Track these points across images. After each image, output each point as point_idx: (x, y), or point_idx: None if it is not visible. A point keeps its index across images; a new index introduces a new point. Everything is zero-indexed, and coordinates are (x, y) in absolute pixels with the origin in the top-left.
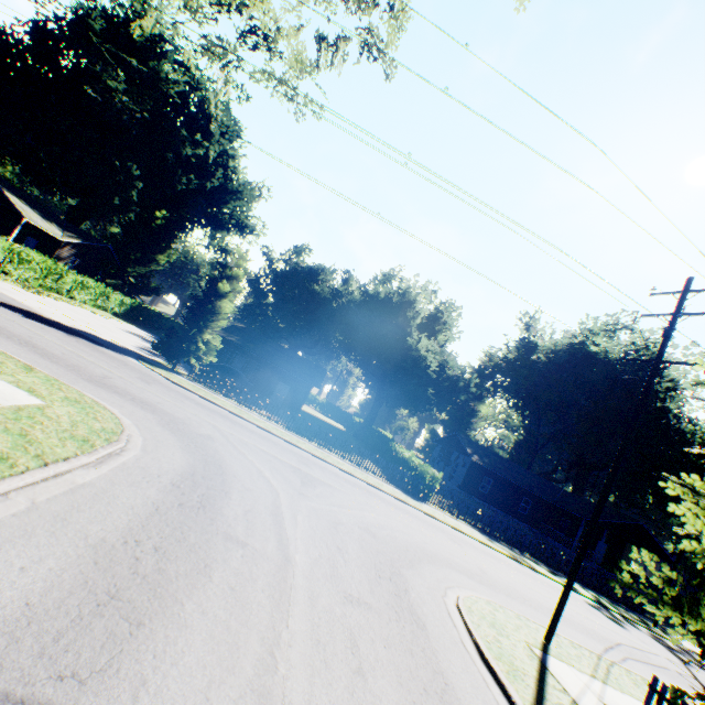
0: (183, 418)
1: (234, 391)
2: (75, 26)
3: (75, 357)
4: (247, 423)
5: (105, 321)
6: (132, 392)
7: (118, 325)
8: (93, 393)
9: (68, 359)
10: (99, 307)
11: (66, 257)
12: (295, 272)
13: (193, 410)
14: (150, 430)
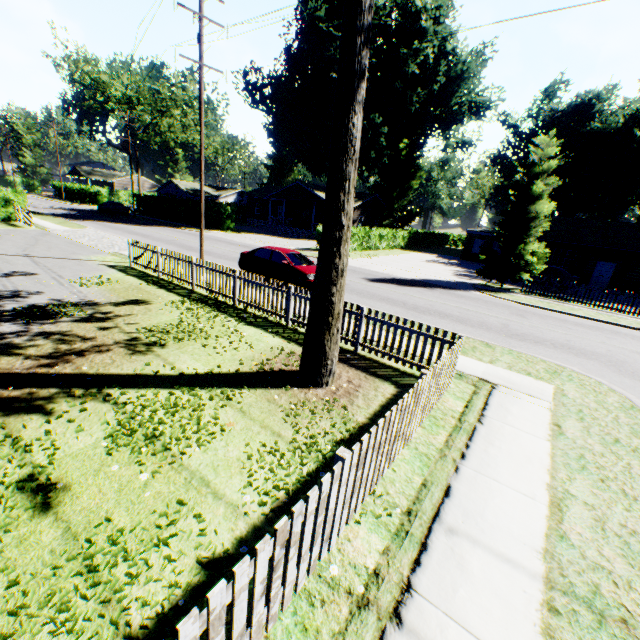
0: (605, 353)
1: (579, 295)
2: (308, 30)
3: (465, 313)
4: (636, 332)
5: (409, 259)
6: (538, 336)
7: (416, 259)
8: (534, 353)
9: (468, 318)
10: (391, 248)
11: (356, 219)
12: (553, 122)
13: (589, 336)
14: (626, 386)
